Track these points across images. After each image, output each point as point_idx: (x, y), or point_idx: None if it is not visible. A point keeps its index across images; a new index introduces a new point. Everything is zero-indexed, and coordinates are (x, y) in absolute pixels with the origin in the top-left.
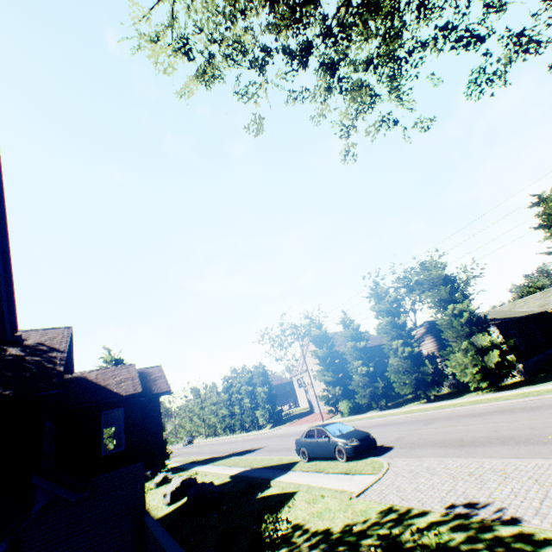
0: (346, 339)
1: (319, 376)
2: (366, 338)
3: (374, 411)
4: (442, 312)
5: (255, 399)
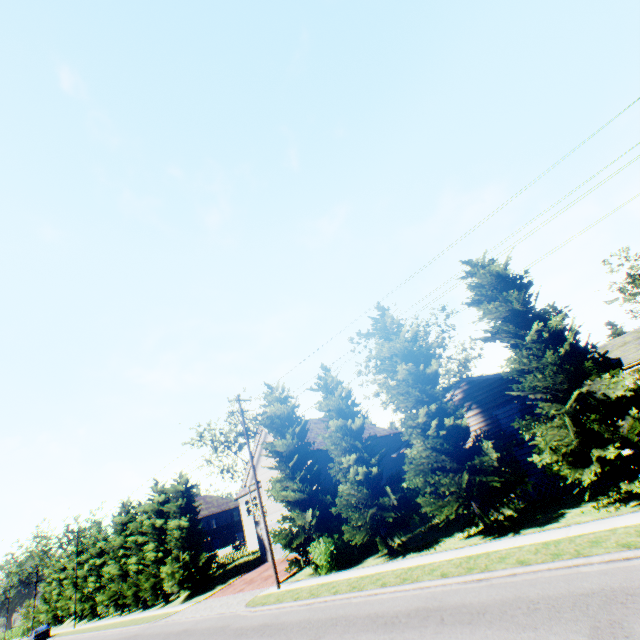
0: (328, 416)
1: (277, 491)
2: (362, 414)
3: (379, 559)
4: (517, 340)
5: (167, 543)
